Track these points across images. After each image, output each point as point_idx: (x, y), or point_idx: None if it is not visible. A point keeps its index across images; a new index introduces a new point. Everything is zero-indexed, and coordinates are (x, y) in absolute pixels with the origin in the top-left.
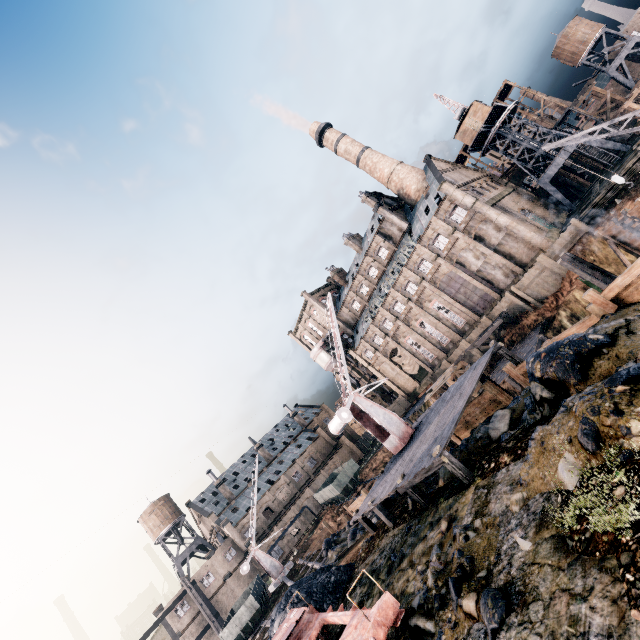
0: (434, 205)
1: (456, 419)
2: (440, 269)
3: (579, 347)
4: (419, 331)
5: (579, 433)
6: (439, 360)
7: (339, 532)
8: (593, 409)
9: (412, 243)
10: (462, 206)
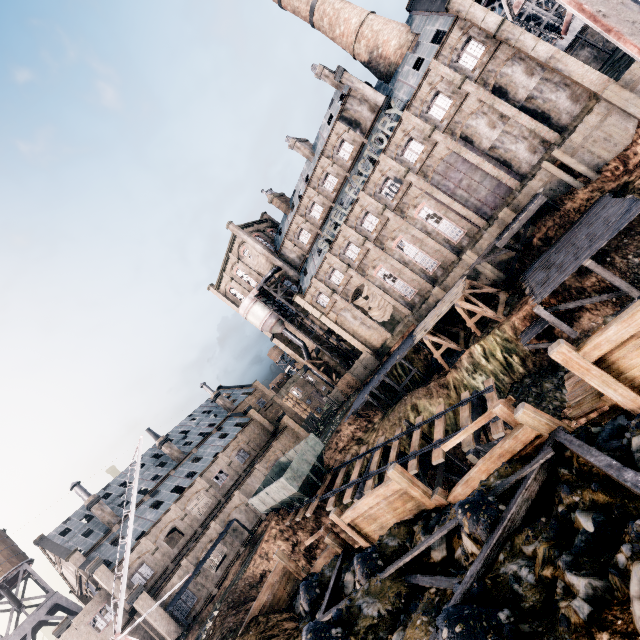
0: (432, 48)
1: None
2: (435, 151)
3: None
4: (396, 256)
5: None
6: (421, 296)
7: (320, 576)
8: None
9: (396, 112)
10: (479, 37)
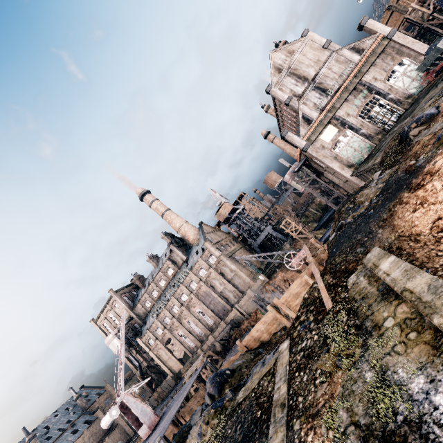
0: (201, 251)
1: (173, 416)
2: (201, 288)
3: (222, 377)
4: (186, 326)
5: (197, 432)
6: (197, 348)
7: None
8: (203, 420)
9: (187, 270)
10: (214, 255)
